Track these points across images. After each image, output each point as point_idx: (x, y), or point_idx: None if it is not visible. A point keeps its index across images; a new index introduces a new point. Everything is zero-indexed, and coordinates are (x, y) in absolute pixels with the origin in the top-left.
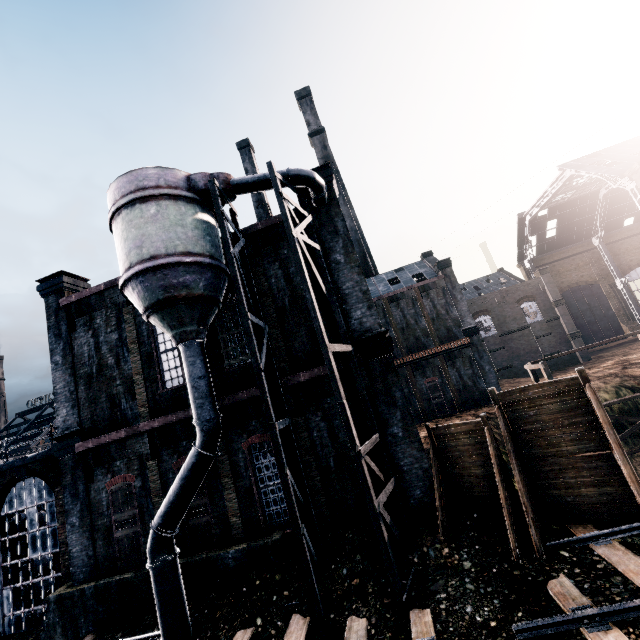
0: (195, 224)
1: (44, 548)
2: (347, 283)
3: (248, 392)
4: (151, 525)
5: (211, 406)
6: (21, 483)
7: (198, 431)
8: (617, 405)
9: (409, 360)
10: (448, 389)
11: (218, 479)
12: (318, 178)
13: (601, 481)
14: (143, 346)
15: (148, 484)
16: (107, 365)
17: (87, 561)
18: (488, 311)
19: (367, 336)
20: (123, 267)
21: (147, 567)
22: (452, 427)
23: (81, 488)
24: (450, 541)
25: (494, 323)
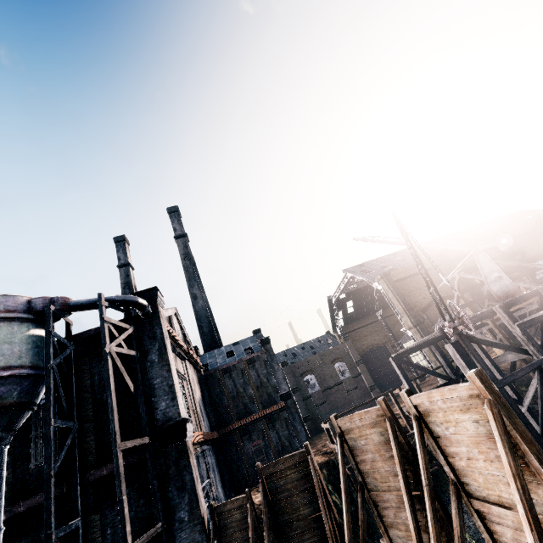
0: (24, 340)
1: None
2: (158, 379)
3: None
4: None
5: None
6: None
7: None
8: None
9: (238, 426)
10: (270, 451)
11: None
12: (141, 301)
13: (324, 538)
14: None
15: None
16: None
17: None
18: (312, 371)
19: (167, 425)
20: None
21: None
22: (228, 504)
23: None
24: None
25: (317, 380)
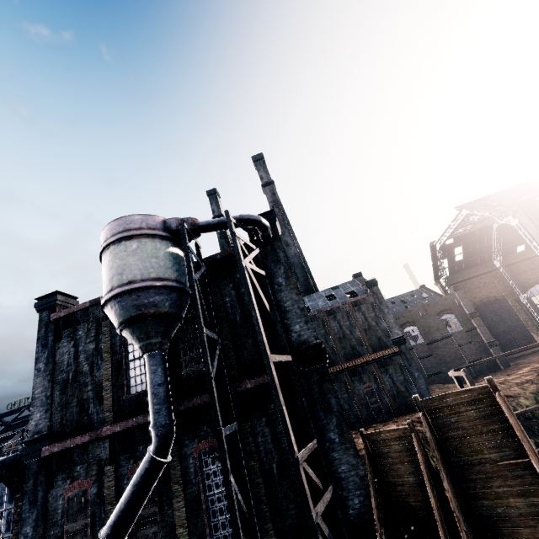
0: (166, 256)
1: None
2: (287, 301)
3: (201, 398)
4: (100, 536)
5: (167, 411)
6: None
7: (153, 436)
8: (538, 411)
9: (347, 367)
10: (383, 394)
11: (169, 486)
12: (264, 221)
13: (526, 491)
14: (115, 355)
15: (103, 490)
16: (82, 372)
17: None
18: (414, 322)
19: (305, 347)
20: (106, 289)
21: None
22: (383, 433)
23: (40, 494)
24: None
25: (420, 332)
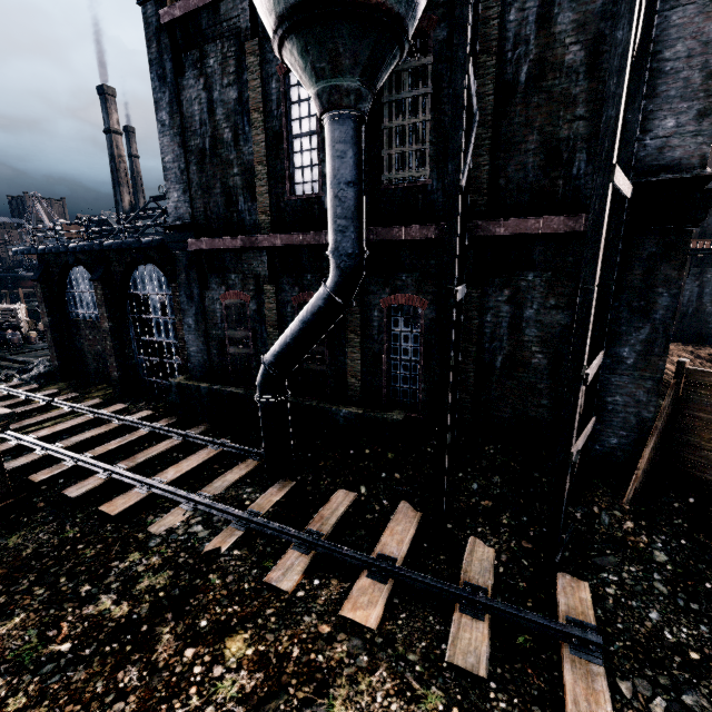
0: None
1: (167, 336)
2: (679, 43)
3: (408, 230)
4: (263, 360)
5: (356, 235)
6: (142, 267)
7: (332, 267)
8: None
9: None
10: None
11: (342, 332)
12: None
13: None
14: (270, 119)
15: (263, 310)
16: (222, 141)
17: (203, 363)
18: None
19: (664, 178)
20: None
21: (256, 399)
22: None
23: (195, 292)
24: (639, 516)
25: None
